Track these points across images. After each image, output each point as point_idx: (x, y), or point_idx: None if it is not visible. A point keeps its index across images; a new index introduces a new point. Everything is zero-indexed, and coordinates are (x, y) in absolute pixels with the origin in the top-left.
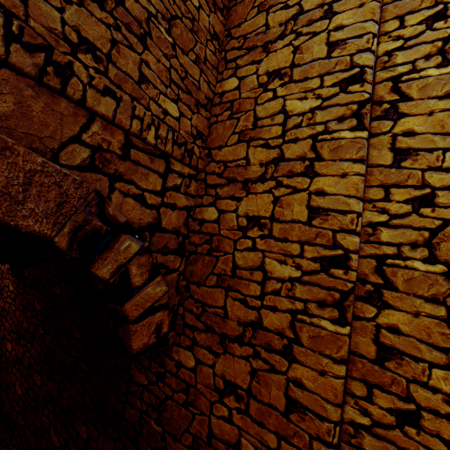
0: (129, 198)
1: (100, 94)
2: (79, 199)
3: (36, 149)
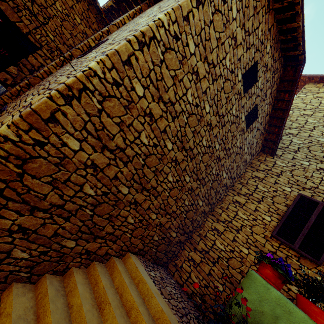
0: None
1: (27, 19)
2: None
3: None
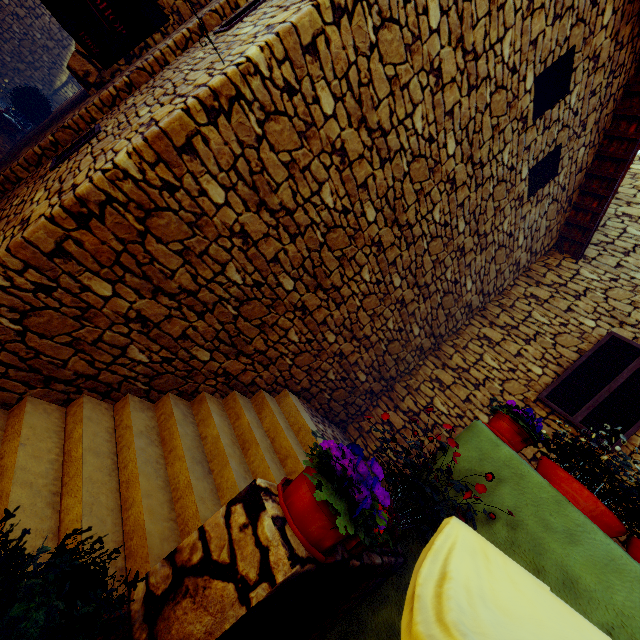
0: None
1: None
2: None
3: None
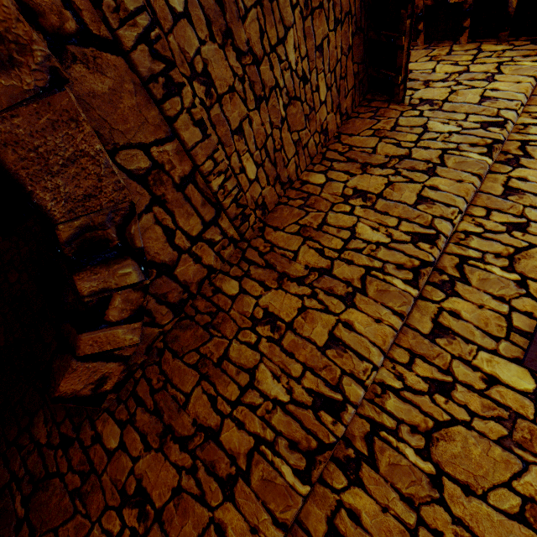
0: (159, 227)
1: (193, 123)
2: (110, 201)
3: (101, 135)
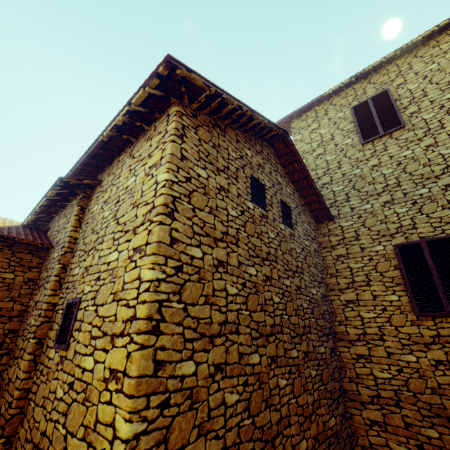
0: None
1: None
2: None
3: None
